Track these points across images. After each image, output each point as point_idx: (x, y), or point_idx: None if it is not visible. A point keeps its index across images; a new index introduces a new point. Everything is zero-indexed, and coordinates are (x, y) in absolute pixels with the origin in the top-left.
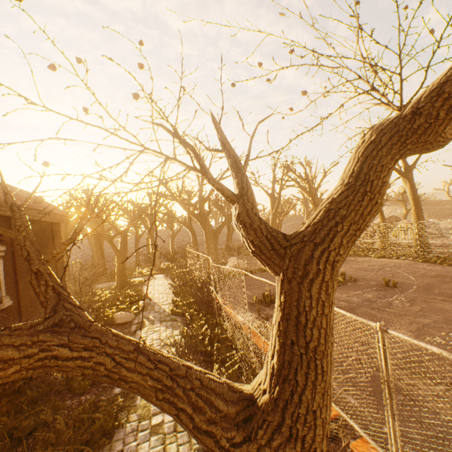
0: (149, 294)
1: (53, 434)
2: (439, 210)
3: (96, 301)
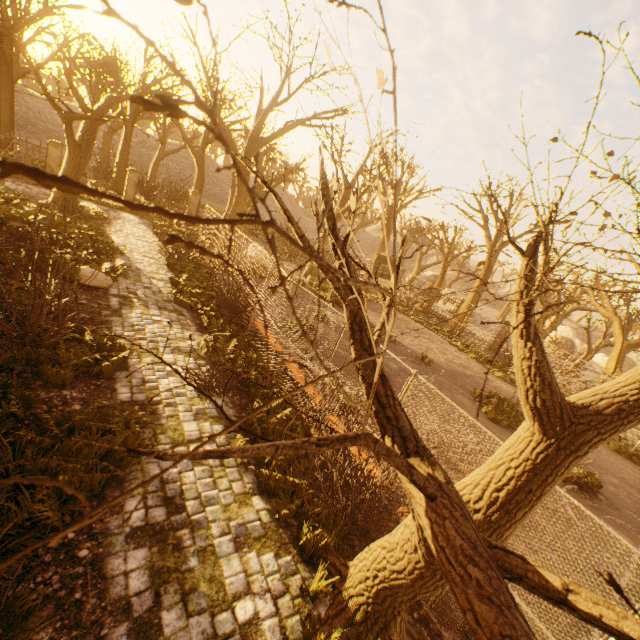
0: (123, 248)
1: (50, 439)
2: None
3: (16, 217)
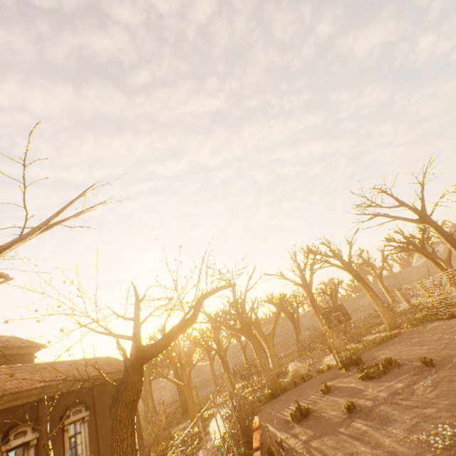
0: (211, 429)
1: None
2: None
3: (169, 446)
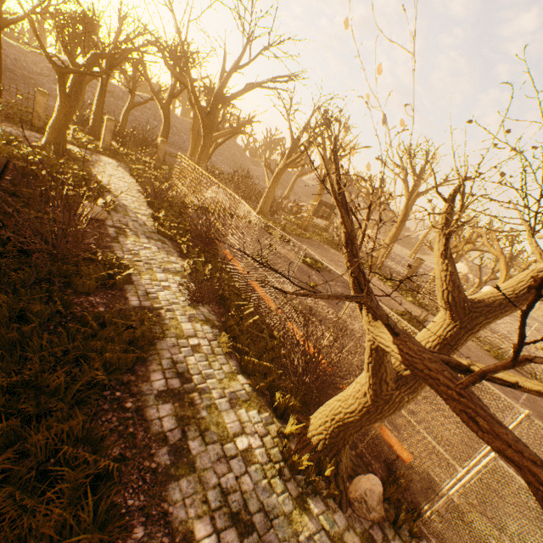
0: (109, 187)
1: (91, 330)
2: None
3: (18, 157)
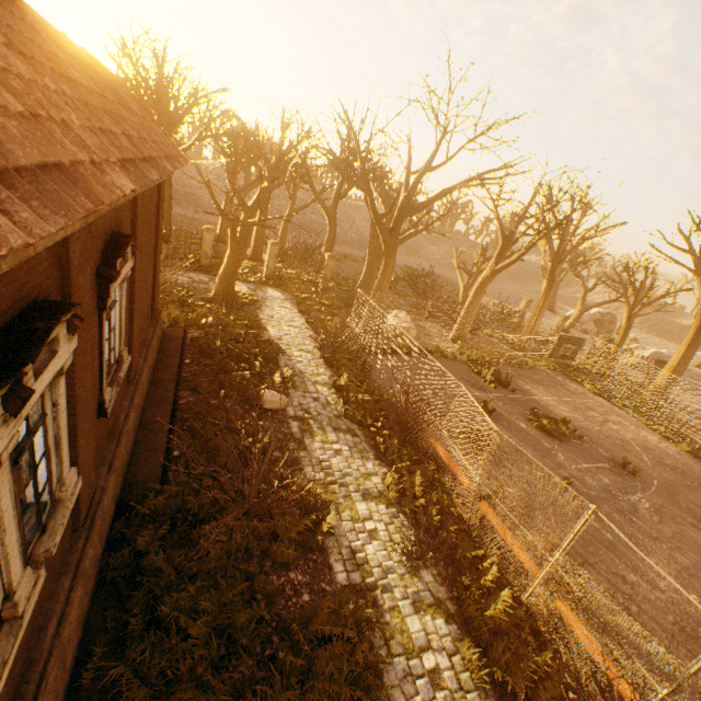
0: (281, 344)
1: (304, 660)
2: (658, 321)
3: (193, 324)
